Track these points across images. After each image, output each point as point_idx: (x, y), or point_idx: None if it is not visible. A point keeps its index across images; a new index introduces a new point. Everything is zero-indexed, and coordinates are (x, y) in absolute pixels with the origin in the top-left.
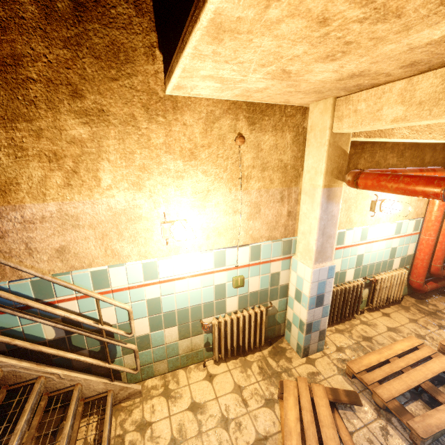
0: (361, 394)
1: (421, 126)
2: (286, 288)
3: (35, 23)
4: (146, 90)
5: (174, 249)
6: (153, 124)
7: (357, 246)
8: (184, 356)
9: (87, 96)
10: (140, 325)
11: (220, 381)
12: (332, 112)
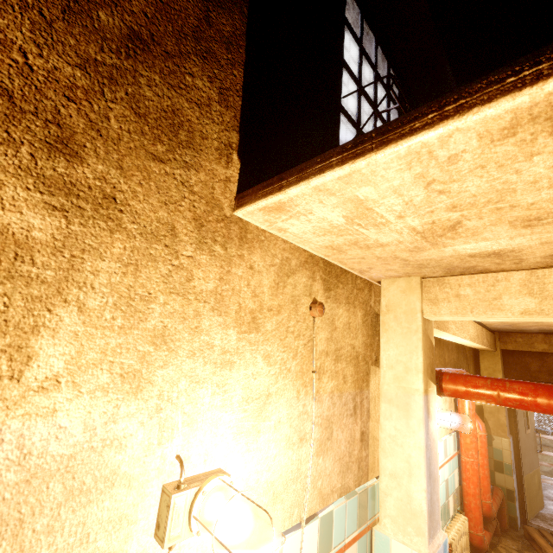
0: None
1: (459, 323)
2: None
3: (34, 1)
4: (206, 197)
5: None
6: (203, 254)
7: None
8: None
9: (89, 160)
10: None
11: None
12: (420, 292)
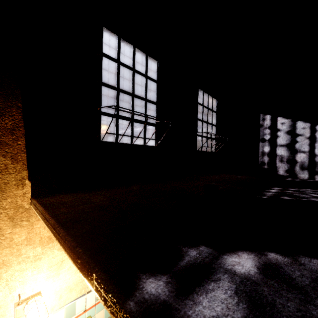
0: None
1: None
2: None
3: None
4: (13, 207)
5: None
6: (17, 228)
7: None
8: None
9: None
10: None
11: None
12: None
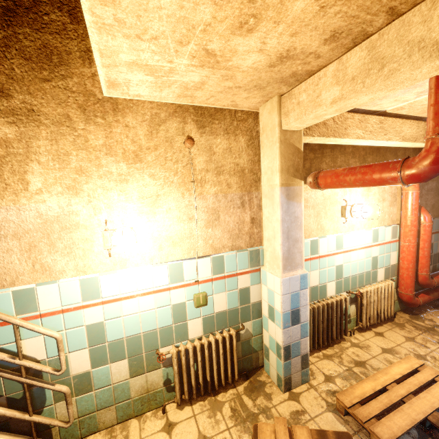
0: (357, 436)
1: (375, 127)
2: (260, 307)
3: None
4: (82, 92)
5: (120, 263)
6: (91, 125)
7: (333, 256)
8: (138, 400)
9: (15, 95)
10: (78, 359)
11: (181, 431)
12: (278, 109)
